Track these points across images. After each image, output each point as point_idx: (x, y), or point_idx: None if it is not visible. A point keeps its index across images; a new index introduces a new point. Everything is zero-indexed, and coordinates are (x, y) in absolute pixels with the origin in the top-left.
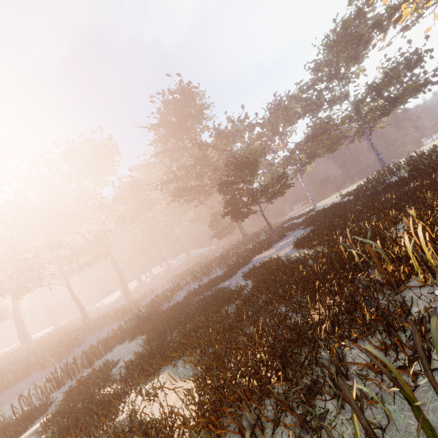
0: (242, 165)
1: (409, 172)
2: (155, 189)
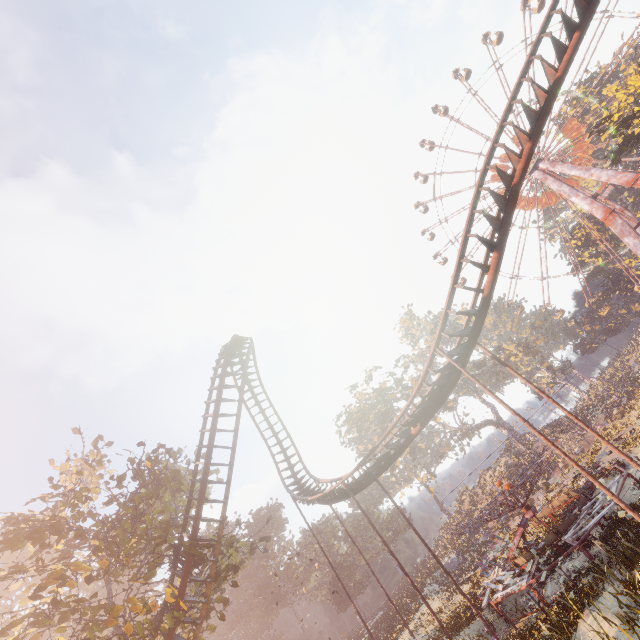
0: (346, 567)
1: (416, 571)
2: (254, 595)
